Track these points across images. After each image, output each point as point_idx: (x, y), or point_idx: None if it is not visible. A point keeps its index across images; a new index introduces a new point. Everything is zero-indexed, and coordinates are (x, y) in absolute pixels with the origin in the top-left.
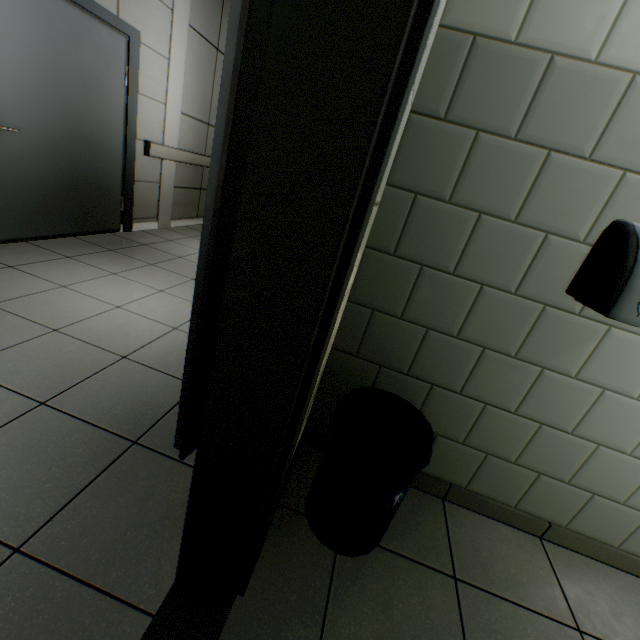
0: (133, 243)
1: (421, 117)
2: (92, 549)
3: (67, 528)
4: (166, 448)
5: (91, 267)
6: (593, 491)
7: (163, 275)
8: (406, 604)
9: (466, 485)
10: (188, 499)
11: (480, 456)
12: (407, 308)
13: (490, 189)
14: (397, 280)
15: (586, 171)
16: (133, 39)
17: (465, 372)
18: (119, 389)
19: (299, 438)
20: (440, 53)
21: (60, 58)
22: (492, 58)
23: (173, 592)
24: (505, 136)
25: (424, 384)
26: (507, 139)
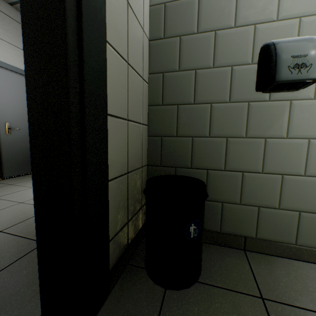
0: None
1: (154, 41)
2: None
3: None
4: None
5: None
6: None
7: None
8: None
9: (255, 235)
10: None
11: (255, 210)
12: (178, 129)
13: (195, 58)
14: (168, 117)
15: (236, 32)
16: None
17: (222, 156)
18: None
19: (139, 223)
20: (153, 15)
21: None
22: (175, 8)
23: None
24: (192, 34)
25: (202, 171)
26: (194, 34)
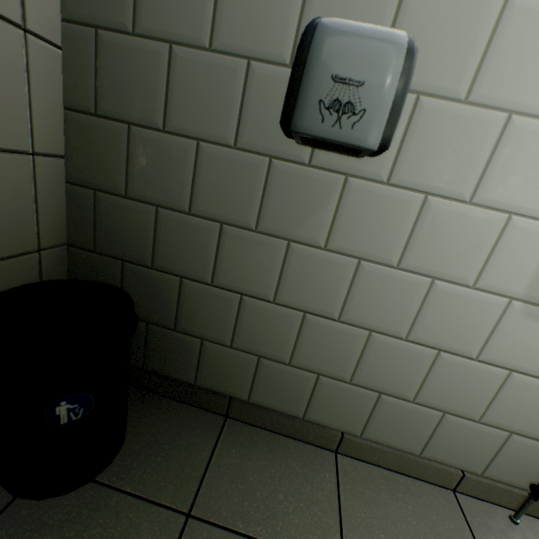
0: None
1: None
2: None
3: None
4: None
5: None
6: (379, 390)
7: None
8: None
9: (248, 397)
10: None
11: (253, 360)
12: (129, 183)
13: (173, 8)
14: (109, 148)
15: None
16: None
17: (210, 257)
18: None
19: None
20: None
21: None
22: None
23: None
24: None
25: (173, 278)
26: None
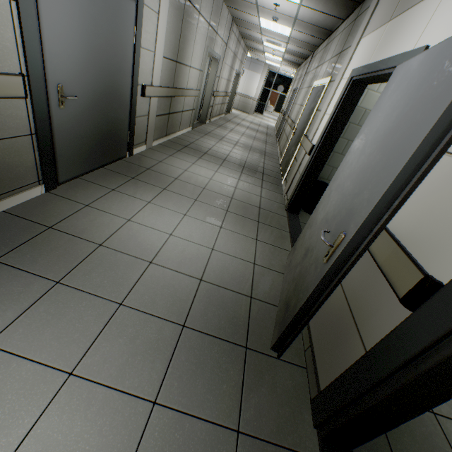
0: (141, 168)
1: None
2: (270, 424)
3: (251, 413)
4: (263, 349)
5: (132, 198)
6: None
7: (177, 199)
8: (419, 432)
9: None
10: (293, 383)
11: None
12: None
13: None
14: None
15: None
16: (139, 2)
17: None
18: (214, 307)
19: None
20: None
21: (98, 30)
22: None
23: (323, 445)
24: None
25: None
26: None
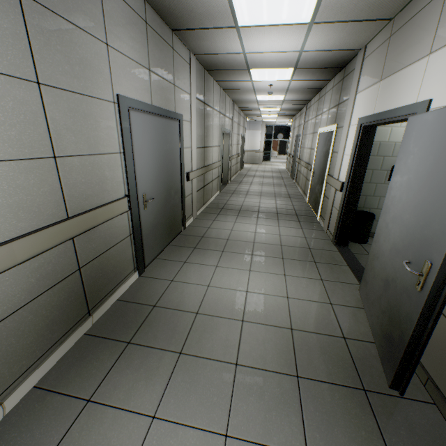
0: (197, 238)
1: None
2: None
3: None
4: (381, 389)
5: (202, 265)
6: None
7: (237, 257)
8: None
9: None
10: (430, 422)
11: None
12: None
13: None
14: None
15: None
16: (180, 120)
17: None
18: (315, 353)
19: None
20: None
21: (161, 149)
22: None
23: None
24: None
25: None
26: None
